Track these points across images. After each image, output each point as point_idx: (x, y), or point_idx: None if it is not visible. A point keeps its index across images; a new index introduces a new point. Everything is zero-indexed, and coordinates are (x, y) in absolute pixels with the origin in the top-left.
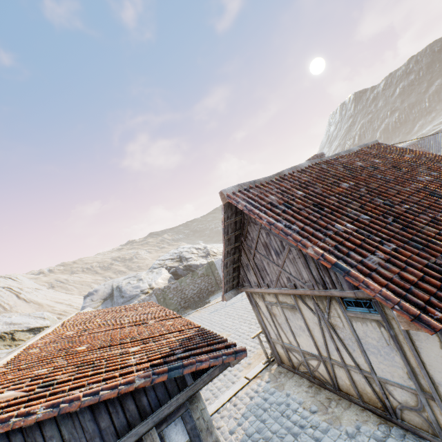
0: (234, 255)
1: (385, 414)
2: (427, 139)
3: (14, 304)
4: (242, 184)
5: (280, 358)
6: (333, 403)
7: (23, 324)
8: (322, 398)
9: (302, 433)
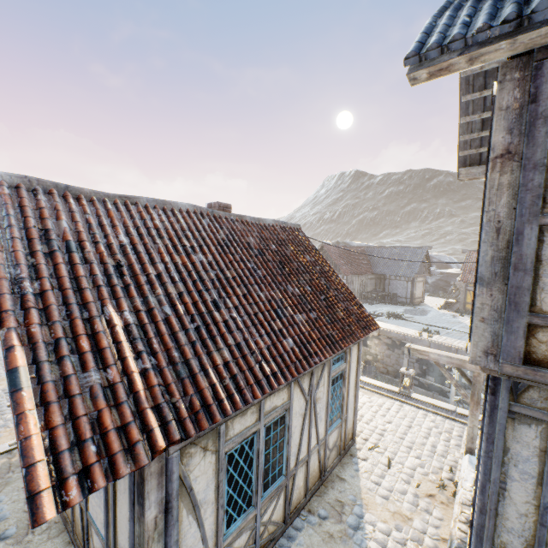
0: None
1: None
2: (374, 249)
3: None
4: (37, 179)
5: None
6: (43, 527)
7: None
8: None
9: None
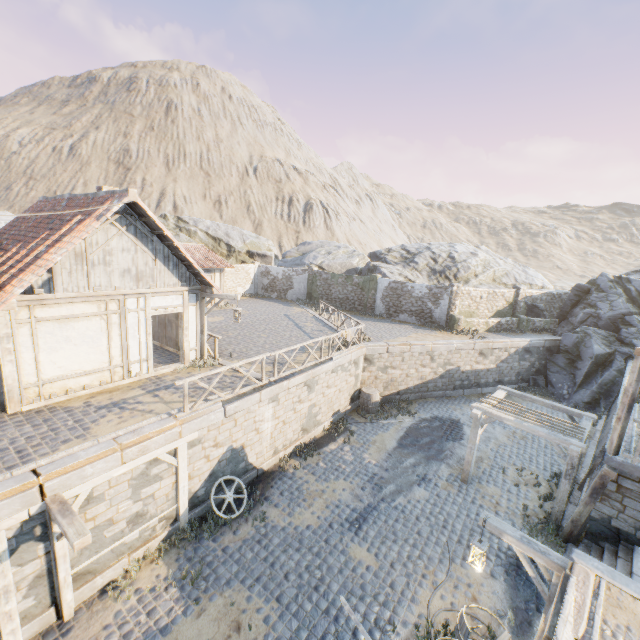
0: None
1: None
2: None
3: (317, 226)
4: (44, 197)
5: None
6: None
7: (230, 239)
8: None
9: None
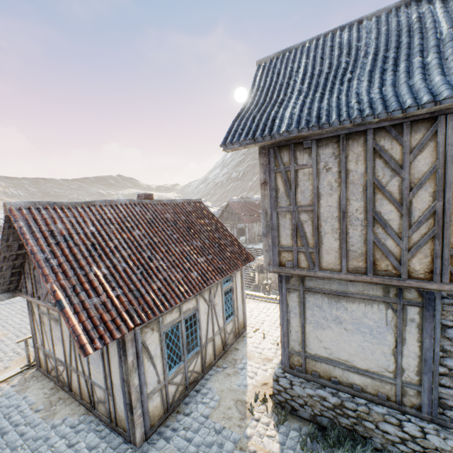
0: (15, 260)
1: (90, 407)
2: None
3: None
4: (38, 202)
5: (40, 362)
6: (60, 402)
7: None
8: (54, 398)
9: (13, 430)
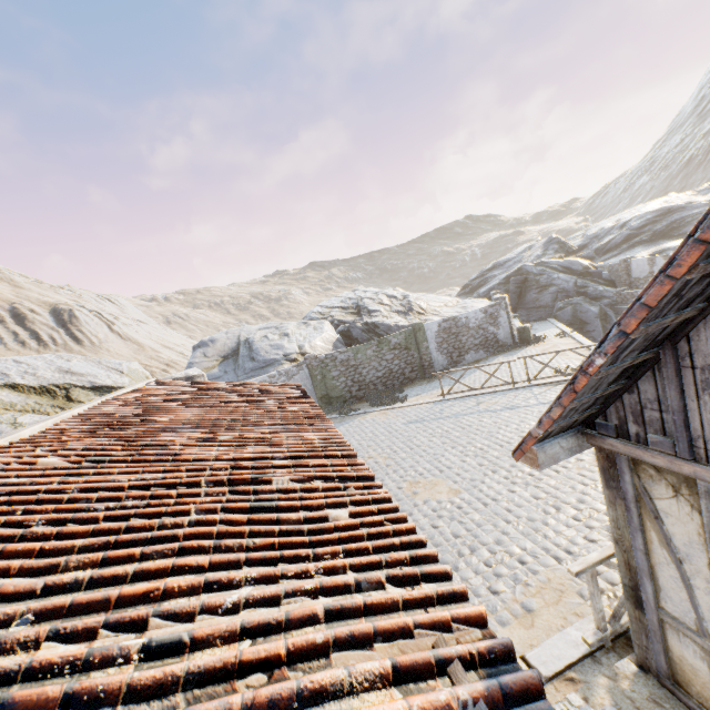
0: (681, 310)
1: None
2: None
3: (104, 339)
4: None
5: (667, 665)
6: None
7: (85, 377)
8: None
9: None
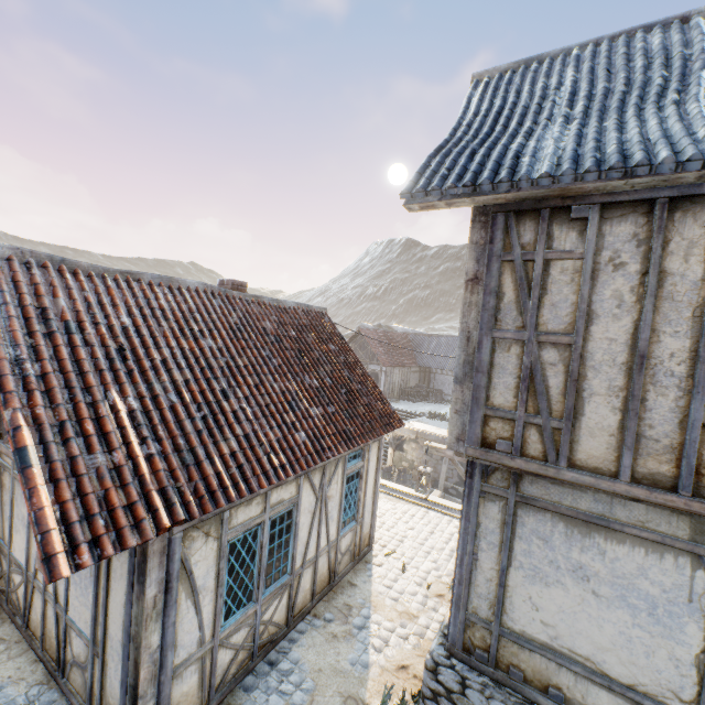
0: None
1: (55, 670)
2: (420, 337)
3: None
4: (30, 251)
5: None
6: (0, 648)
7: None
8: None
9: None
